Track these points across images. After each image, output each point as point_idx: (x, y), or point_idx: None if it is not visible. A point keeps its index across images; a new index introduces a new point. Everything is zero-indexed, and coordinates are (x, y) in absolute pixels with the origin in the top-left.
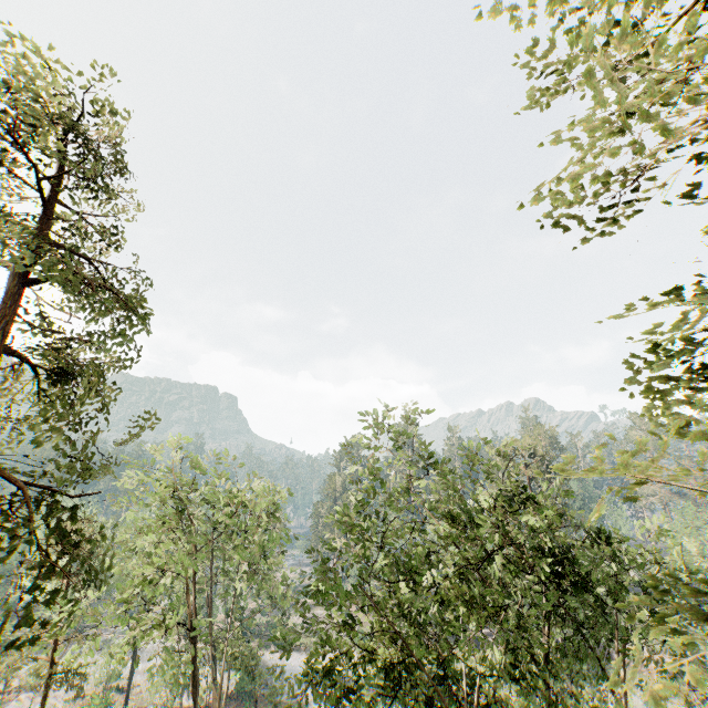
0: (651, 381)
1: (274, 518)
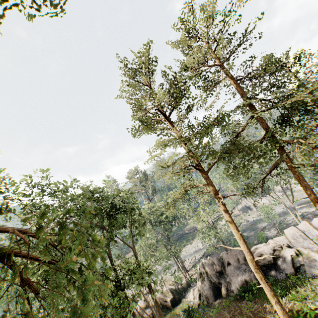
0: None
1: None
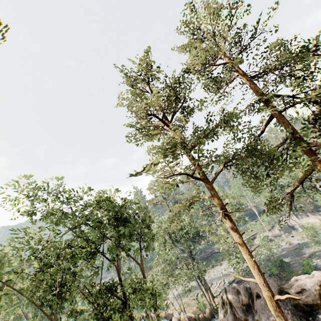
0: None
1: None
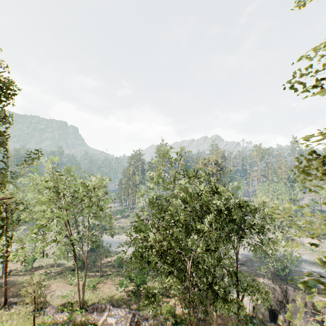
0: (305, 167)
1: (107, 193)
